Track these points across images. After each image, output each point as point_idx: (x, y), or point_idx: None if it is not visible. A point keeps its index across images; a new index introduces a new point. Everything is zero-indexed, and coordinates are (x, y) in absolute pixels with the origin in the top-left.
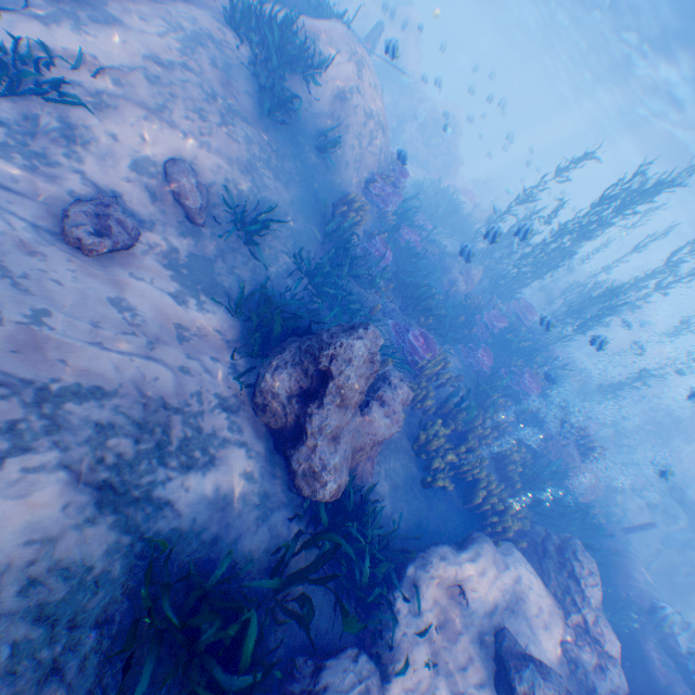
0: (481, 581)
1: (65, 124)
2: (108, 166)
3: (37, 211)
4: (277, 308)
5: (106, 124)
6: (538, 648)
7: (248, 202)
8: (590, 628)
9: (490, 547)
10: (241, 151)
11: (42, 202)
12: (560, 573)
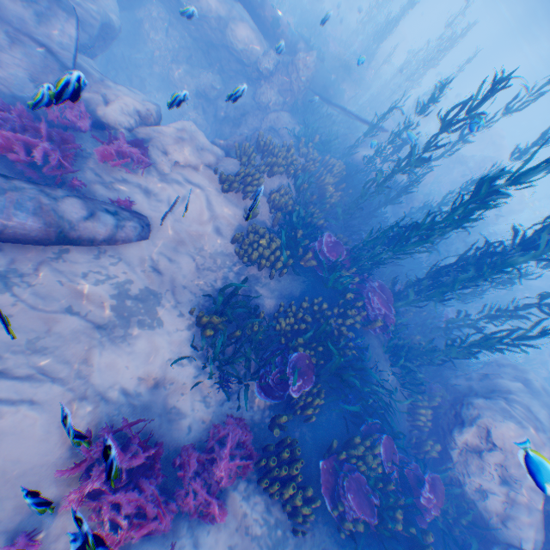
0: None
1: None
2: None
3: None
4: None
5: None
6: None
7: None
8: None
9: None
10: None
11: None
12: None
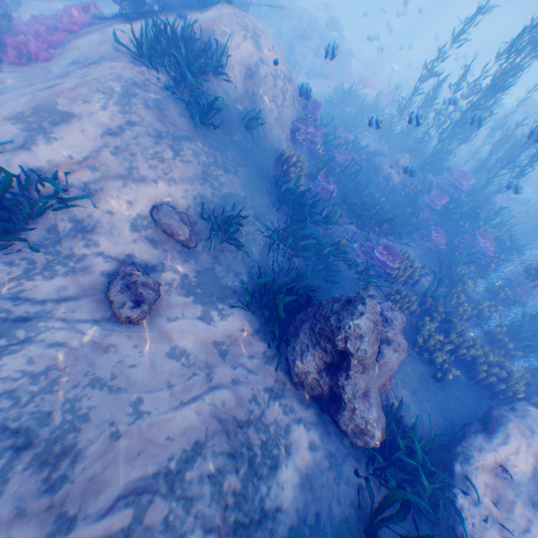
0: (517, 457)
1: (76, 222)
2: (115, 238)
3: (91, 306)
4: (275, 290)
5: (101, 205)
6: None
7: (216, 206)
8: None
9: (513, 423)
10: (196, 168)
11: (90, 295)
12: None
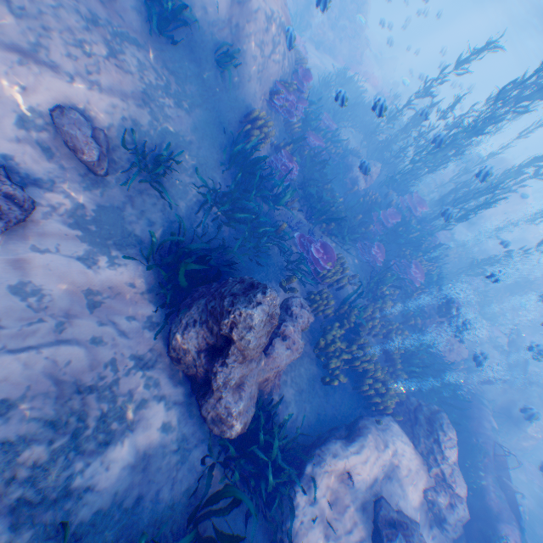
0: (364, 467)
1: None
2: None
3: None
4: (186, 254)
5: None
6: (405, 501)
7: (150, 138)
8: (446, 476)
9: (373, 437)
10: (136, 83)
11: None
12: (427, 438)
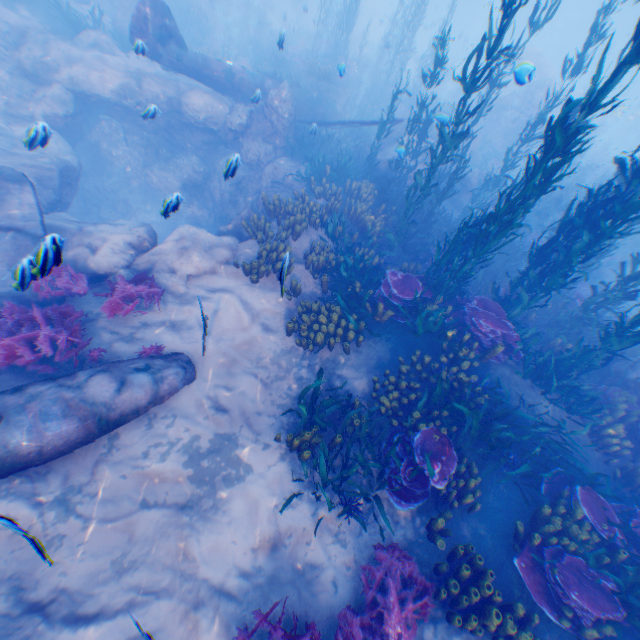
0: None
1: None
2: None
3: None
4: None
5: None
6: None
7: None
8: None
9: None
10: None
11: None
12: None
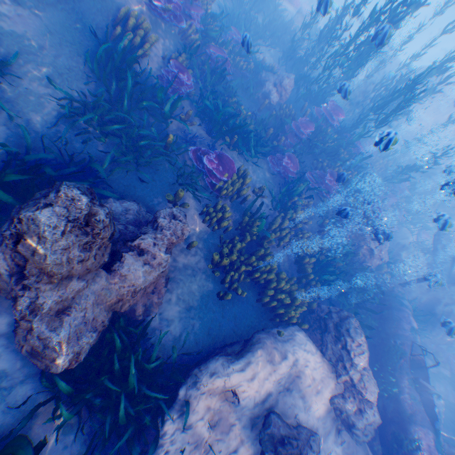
0: (251, 384)
1: None
2: None
3: None
4: (20, 167)
5: None
6: (306, 412)
7: None
8: (355, 382)
9: (265, 351)
10: None
11: None
12: (336, 345)
